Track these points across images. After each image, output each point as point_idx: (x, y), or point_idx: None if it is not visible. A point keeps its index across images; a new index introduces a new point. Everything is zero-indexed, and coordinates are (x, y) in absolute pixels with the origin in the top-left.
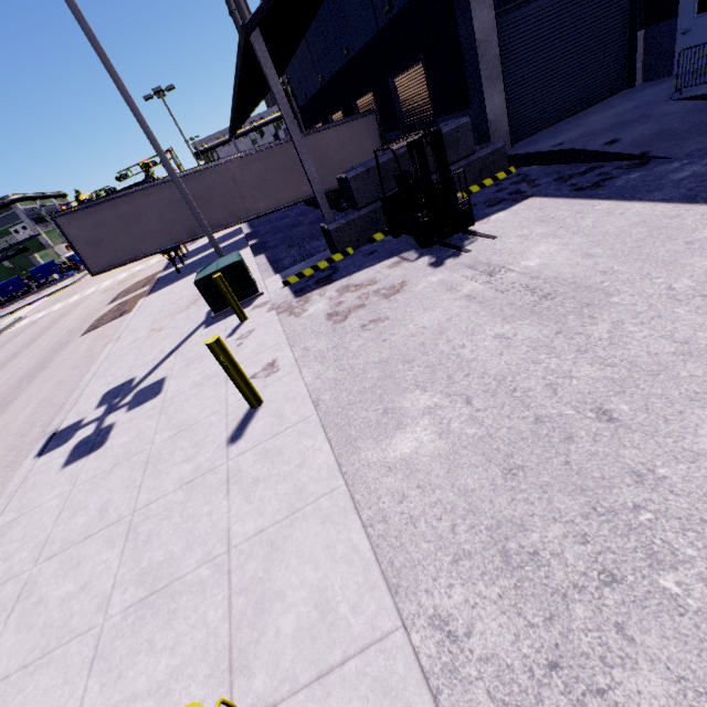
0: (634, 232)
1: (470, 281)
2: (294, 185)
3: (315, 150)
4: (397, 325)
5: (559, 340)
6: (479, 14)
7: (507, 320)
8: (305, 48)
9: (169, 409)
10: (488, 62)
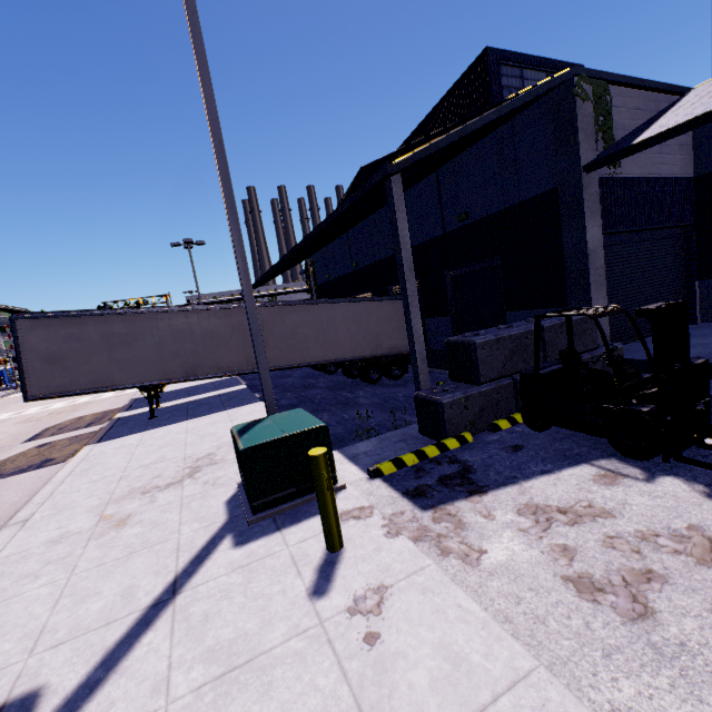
0: None
1: None
2: (326, 344)
3: (355, 317)
4: None
5: None
6: (591, 229)
7: None
8: (344, 240)
9: None
10: (596, 269)
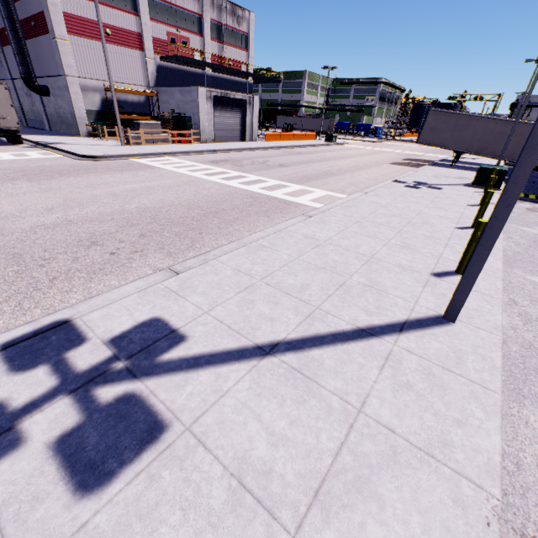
0: None
1: None
2: None
3: None
4: None
5: None
6: None
7: None
8: None
9: (444, 193)
10: None
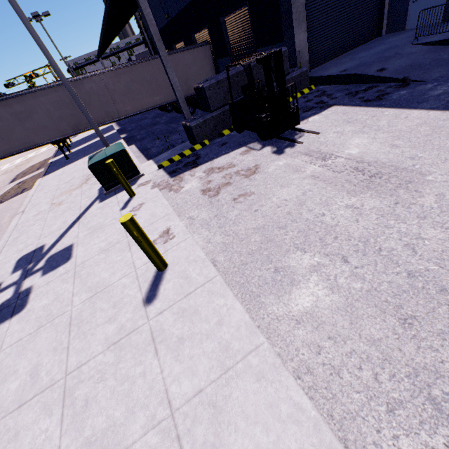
0: (421, 130)
1: (309, 164)
2: (153, 94)
3: None
4: (262, 198)
5: (400, 209)
6: None
7: (351, 194)
8: None
9: (82, 272)
10: (298, 8)
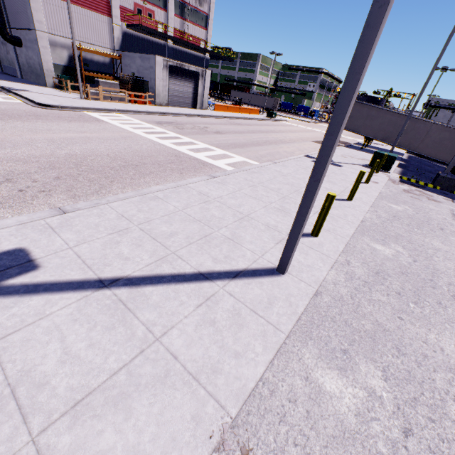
0: None
1: None
2: (453, 154)
3: None
4: (421, 202)
5: None
6: None
7: (452, 219)
8: None
9: (341, 170)
10: None
